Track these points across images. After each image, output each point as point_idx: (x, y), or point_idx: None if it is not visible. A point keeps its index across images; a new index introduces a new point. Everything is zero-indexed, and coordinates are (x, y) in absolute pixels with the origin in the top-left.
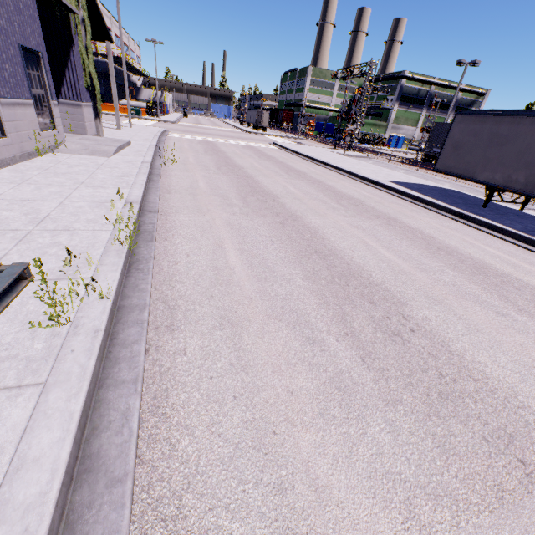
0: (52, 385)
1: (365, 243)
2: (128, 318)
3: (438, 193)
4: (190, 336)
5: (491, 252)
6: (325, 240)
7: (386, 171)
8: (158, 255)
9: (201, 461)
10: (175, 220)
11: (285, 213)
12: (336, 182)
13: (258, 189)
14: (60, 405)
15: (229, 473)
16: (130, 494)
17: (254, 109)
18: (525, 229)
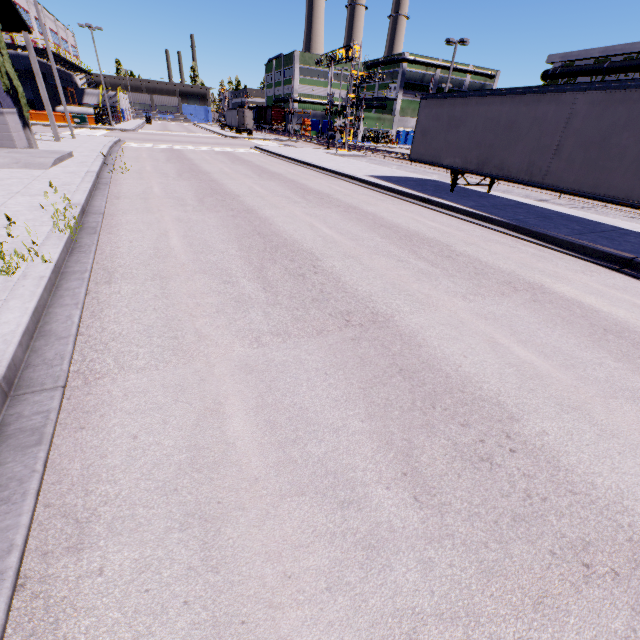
0: (11, 299)
1: (312, 226)
2: (71, 277)
3: (414, 183)
4: (125, 285)
5: (432, 225)
6: (273, 225)
7: (373, 167)
8: (101, 243)
9: (123, 332)
10: (122, 219)
11: (241, 208)
12: (312, 181)
13: (220, 191)
14: (18, 305)
15: (142, 335)
16: (73, 342)
17: (234, 109)
18: (475, 206)
